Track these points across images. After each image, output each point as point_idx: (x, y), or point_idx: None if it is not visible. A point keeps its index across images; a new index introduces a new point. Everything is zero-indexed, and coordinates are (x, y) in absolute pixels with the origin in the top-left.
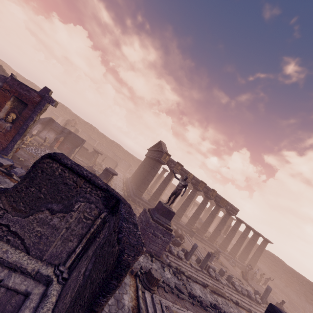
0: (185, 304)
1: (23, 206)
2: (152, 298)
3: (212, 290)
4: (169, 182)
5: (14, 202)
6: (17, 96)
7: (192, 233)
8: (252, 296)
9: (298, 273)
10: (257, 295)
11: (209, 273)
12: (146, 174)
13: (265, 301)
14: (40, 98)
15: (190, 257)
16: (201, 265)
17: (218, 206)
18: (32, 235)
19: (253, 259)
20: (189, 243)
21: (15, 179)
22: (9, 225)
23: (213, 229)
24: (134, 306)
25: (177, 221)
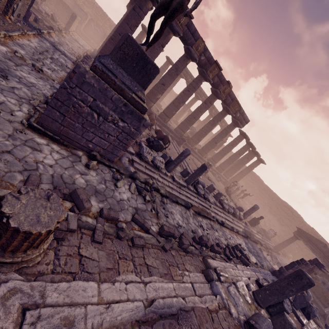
0: (145, 261)
1: None
2: None
3: (197, 212)
4: (162, 71)
5: None
6: None
7: (182, 140)
8: (237, 214)
9: (272, 191)
10: (241, 213)
11: (197, 190)
12: None
13: (246, 217)
14: None
15: (173, 167)
16: (187, 180)
17: (225, 111)
18: None
19: (238, 177)
20: (174, 151)
21: None
22: None
23: (203, 144)
24: None
25: (164, 123)
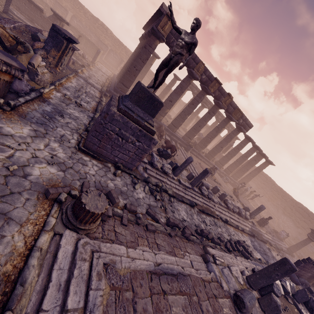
0: (155, 240)
1: None
2: (76, 248)
3: (201, 210)
4: (171, 86)
5: None
6: None
7: (189, 146)
8: (242, 213)
9: (285, 192)
10: (247, 212)
11: (201, 191)
12: None
13: (253, 217)
14: None
15: (179, 172)
16: (192, 182)
17: (228, 119)
18: None
19: (247, 178)
20: (182, 157)
21: None
22: None
23: (212, 147)
24: (6, 277)
25: (172, 132)
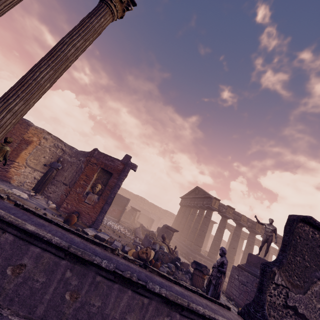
0: None
1: (297, 280)
2: None
3: None
4: (211, 230)
5: (289, 276)
6: (103, 167)
7: None
8: None
9: None
10: None
11: None
12: (196, 225)
13: None
14: (123, 165)
15: None
16: None
17: None
18: (316, 315)
19: None
20: None
21: (121, 254)
22: (296, 307)
23: None
24: None
25: None
